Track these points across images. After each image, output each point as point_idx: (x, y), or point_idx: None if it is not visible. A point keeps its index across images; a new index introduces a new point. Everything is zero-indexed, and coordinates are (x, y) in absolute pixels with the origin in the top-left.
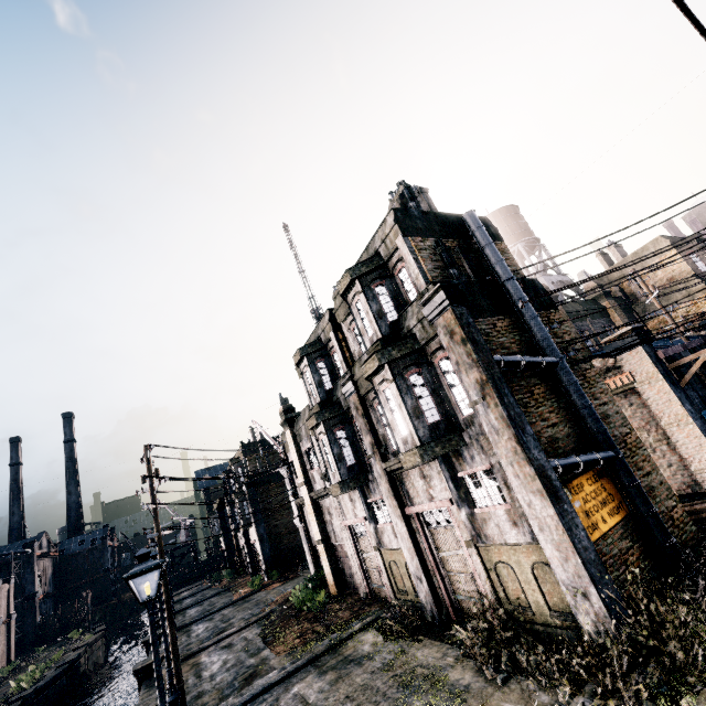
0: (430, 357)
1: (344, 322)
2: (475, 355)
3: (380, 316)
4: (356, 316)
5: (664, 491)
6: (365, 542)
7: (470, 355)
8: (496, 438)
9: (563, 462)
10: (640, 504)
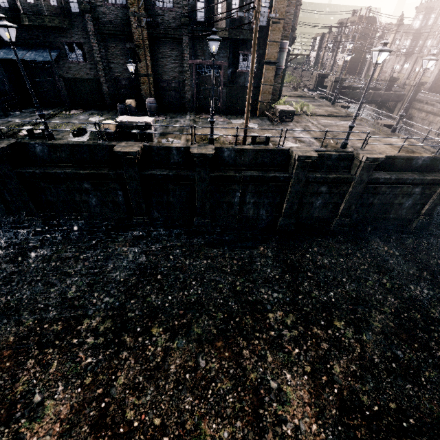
0: None
1: None
2: None
3: None
4: None
5: None
6: (395, 71)
7: None
8: None
9: None
10: None
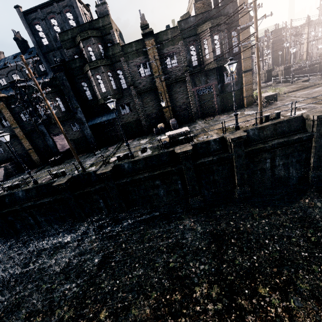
0: None
1: None
2: None
3: None
4: None
5: None
6: (321, 49)
7: None
8: None
9: None
10: None
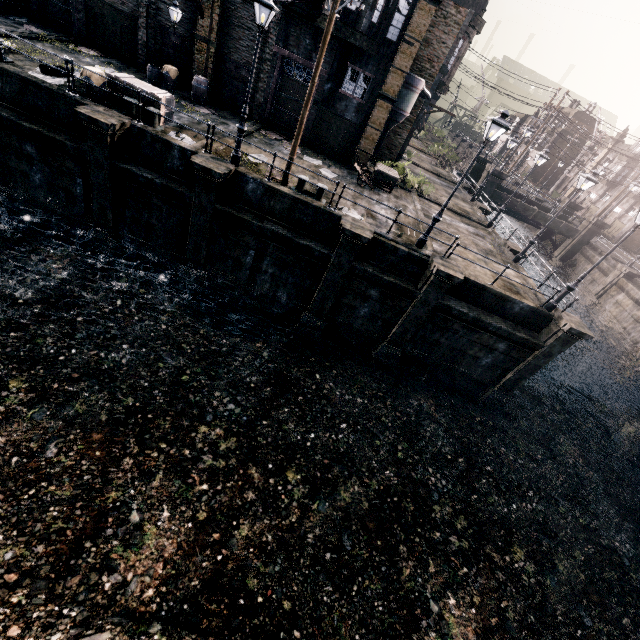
0: None
1: None
2: None
3: None
4: None
5: None
6: (590, 200)
7: None
8: None
9: None
10: None
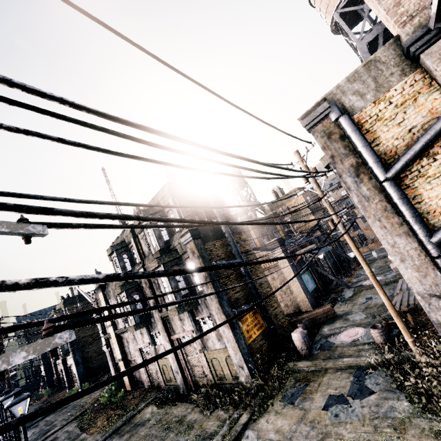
0: (184, 261)
1: (140, 234)
2: (203, 264)
3: (159, 237)
4: (147, 235)
5: (281, 315)
6: (149, 356)
7: (201, 264)
8: (211, 302)
9: (238, 310)
10: (269, 324)
